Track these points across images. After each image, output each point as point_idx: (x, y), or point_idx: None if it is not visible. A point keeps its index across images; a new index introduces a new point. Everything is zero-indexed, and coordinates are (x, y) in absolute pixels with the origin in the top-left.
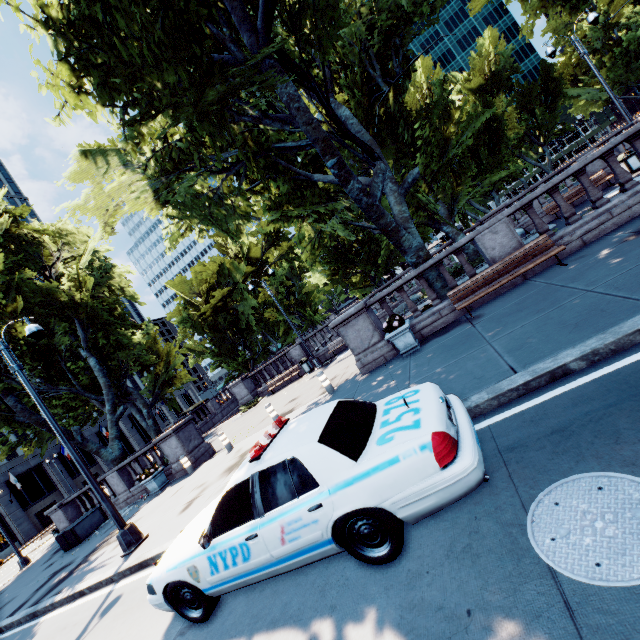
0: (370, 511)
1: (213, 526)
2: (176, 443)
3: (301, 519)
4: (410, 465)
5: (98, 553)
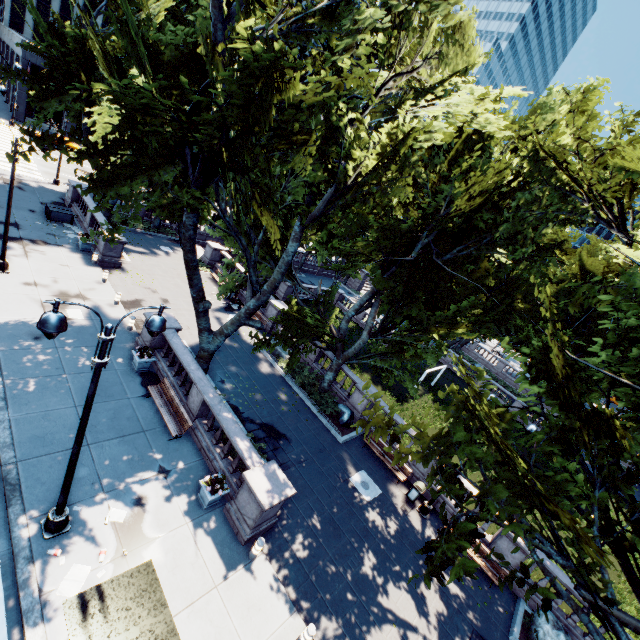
0: None
1: None
2: (103, 244)
3: None
4: None
5: (16, 245)
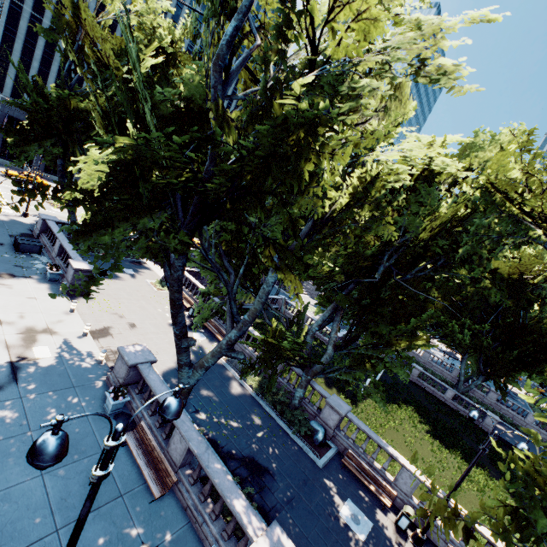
0: None
1: None
2: (72, 274)
3: None
4: None
5: None
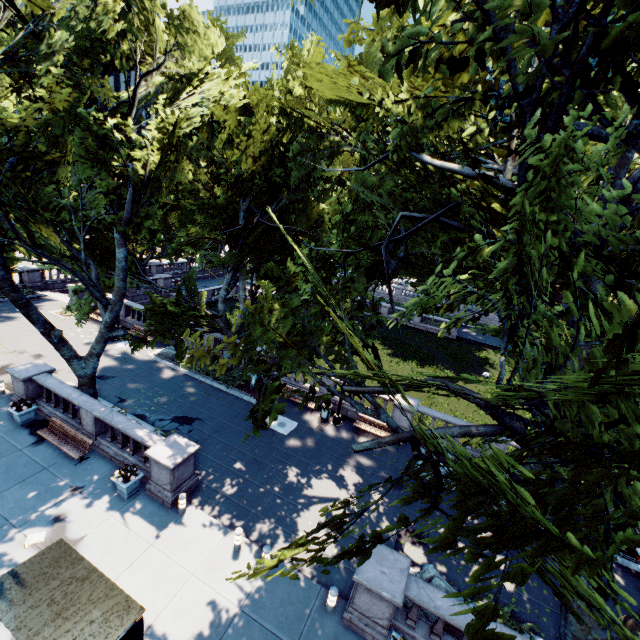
0: None
1: None
2: None
3: None
4: None
5: None
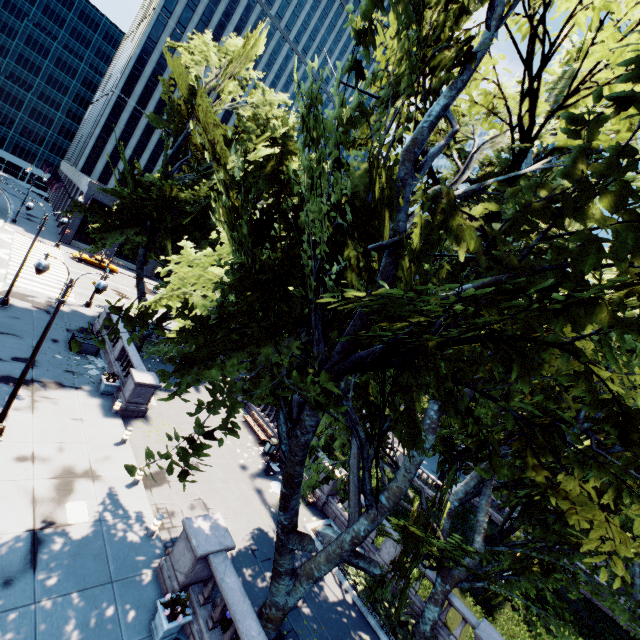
0: None
1: None
2: (131, 388)
3: None
4: None
5: (23, 392)
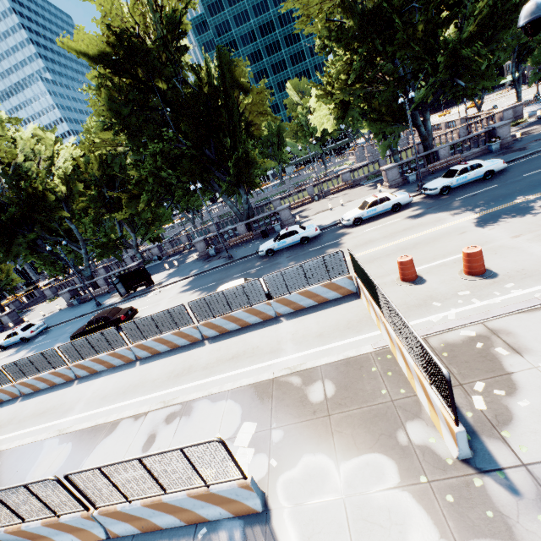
0: (24, 337)
1: (6, 338)
2: (8, 318)
3: (17, 338)
4: (28, 333)
5: None
